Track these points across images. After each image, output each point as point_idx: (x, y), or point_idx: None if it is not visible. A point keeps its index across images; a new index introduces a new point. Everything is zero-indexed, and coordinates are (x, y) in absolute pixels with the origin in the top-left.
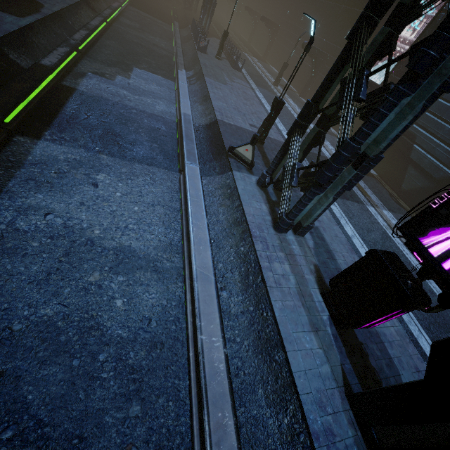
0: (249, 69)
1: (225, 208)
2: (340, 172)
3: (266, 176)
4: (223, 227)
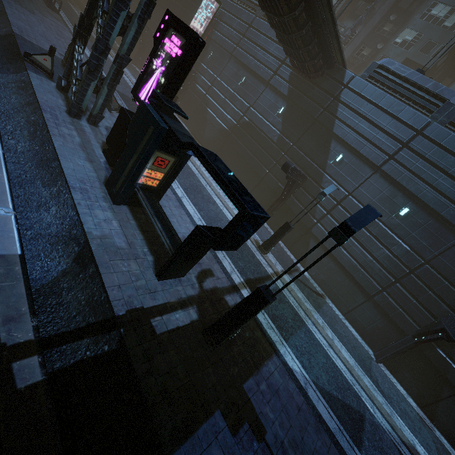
0: (73, 18)
1: (18, 95)
2: (103, 63)
3: (63, 79)
4: (15, 106)
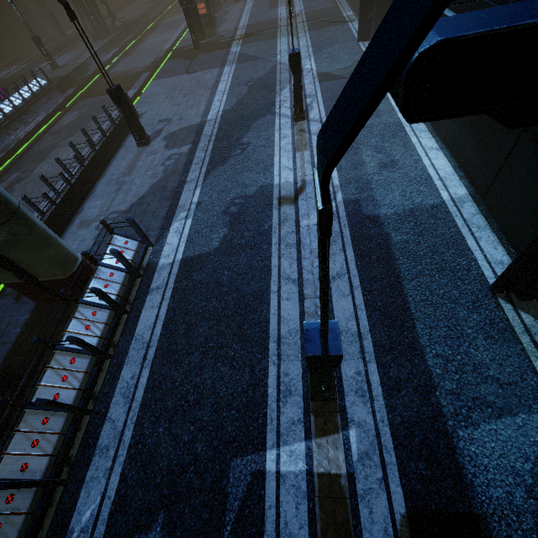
0: None
1: None
2: None
3: None
4: None
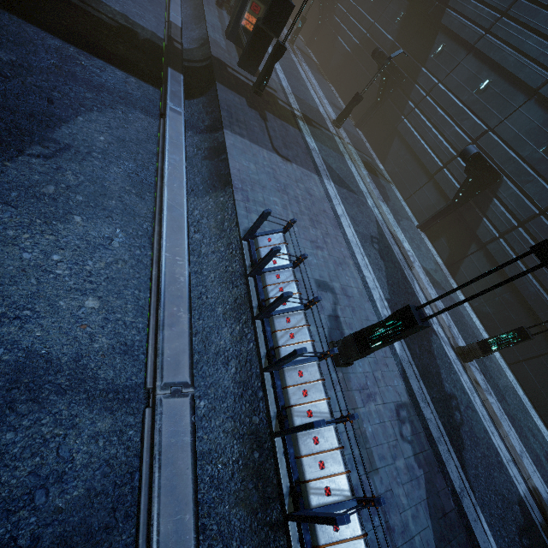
0: None
1: None
2: None
3: None
4: None
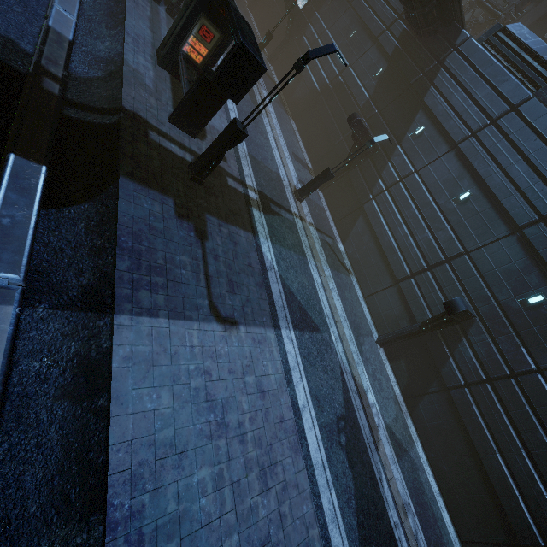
0: None
1: None
2: None
3: None
4: None
